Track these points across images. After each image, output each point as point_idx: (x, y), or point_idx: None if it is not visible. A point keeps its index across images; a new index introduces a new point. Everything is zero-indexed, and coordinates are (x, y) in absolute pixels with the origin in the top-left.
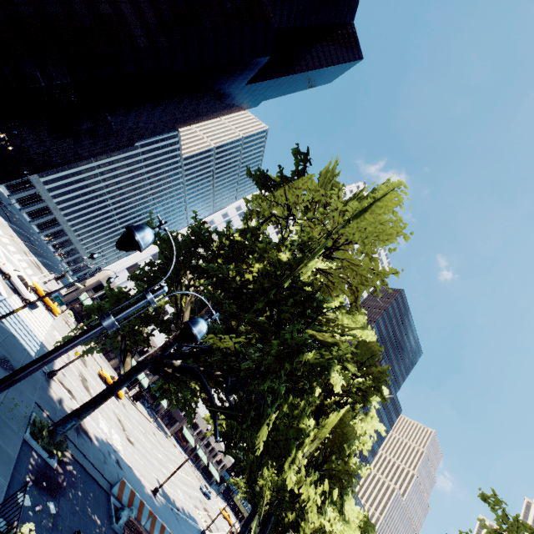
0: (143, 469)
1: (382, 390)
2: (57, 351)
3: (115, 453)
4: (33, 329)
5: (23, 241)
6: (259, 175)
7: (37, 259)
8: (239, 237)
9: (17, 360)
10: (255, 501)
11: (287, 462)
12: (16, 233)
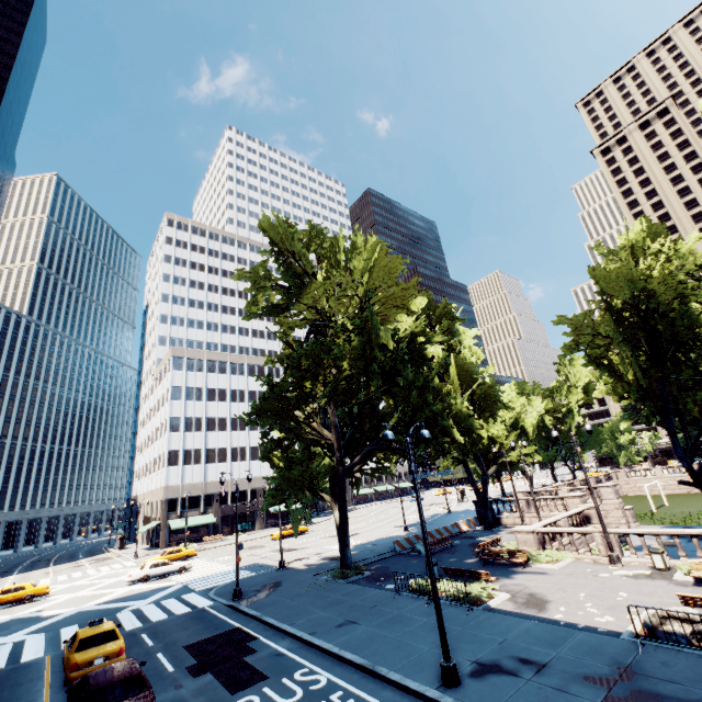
0: (383, 533)
1: (456, 316)
2: (417, 489)
3: (365, 544)
4: (220, 571)
5: (49, 566)
6: (269, 310)
7: (84, 559)
8: (305, 359)
9: (265, 581)
10: (463, 459)
11: (473, 426)
12: (34, 570)
